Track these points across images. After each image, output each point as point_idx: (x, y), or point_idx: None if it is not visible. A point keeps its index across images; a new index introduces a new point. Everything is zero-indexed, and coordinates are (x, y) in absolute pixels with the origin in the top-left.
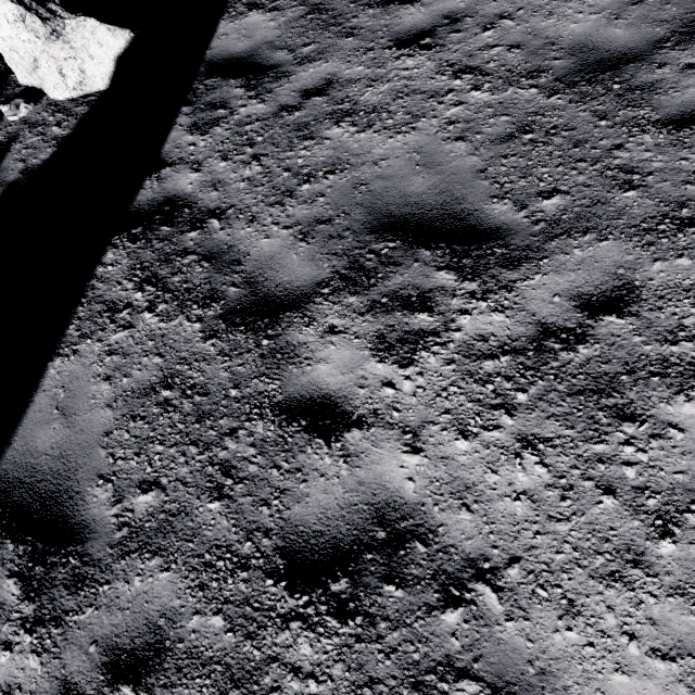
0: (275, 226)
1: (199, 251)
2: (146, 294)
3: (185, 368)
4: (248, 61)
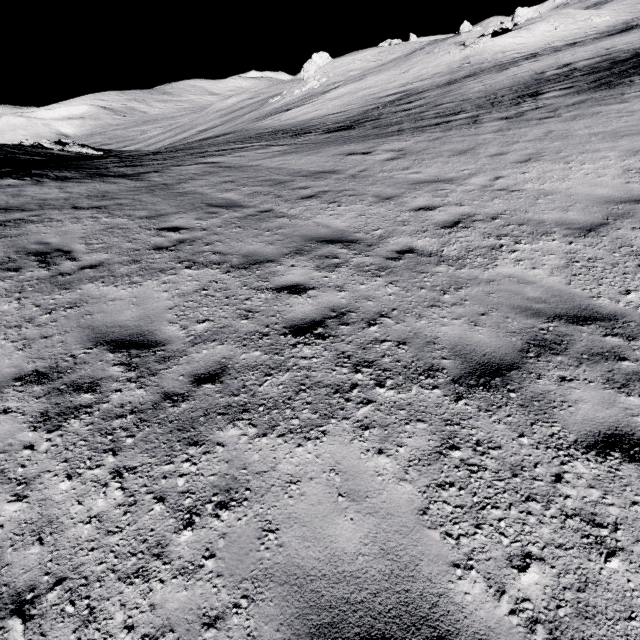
0: None
1: None
2: None
3: None
4: None
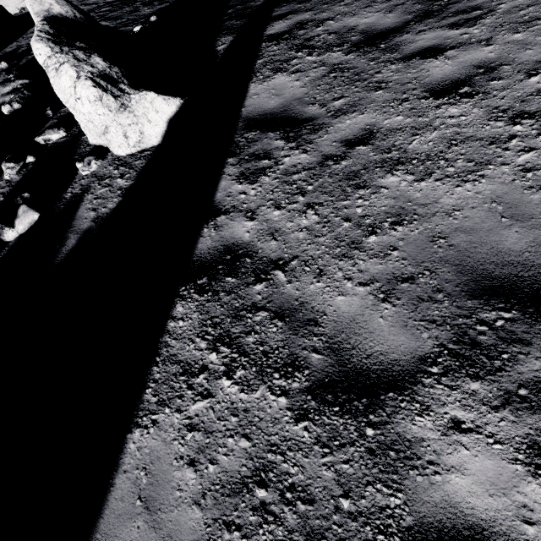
0: (348, 282)
1: (269, 307)
2: (220, 356)
3: (278, 459)
4: (282, 115)
